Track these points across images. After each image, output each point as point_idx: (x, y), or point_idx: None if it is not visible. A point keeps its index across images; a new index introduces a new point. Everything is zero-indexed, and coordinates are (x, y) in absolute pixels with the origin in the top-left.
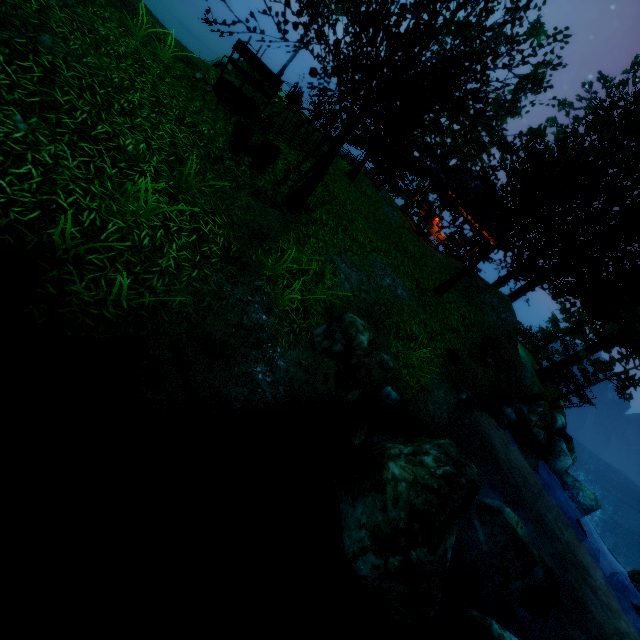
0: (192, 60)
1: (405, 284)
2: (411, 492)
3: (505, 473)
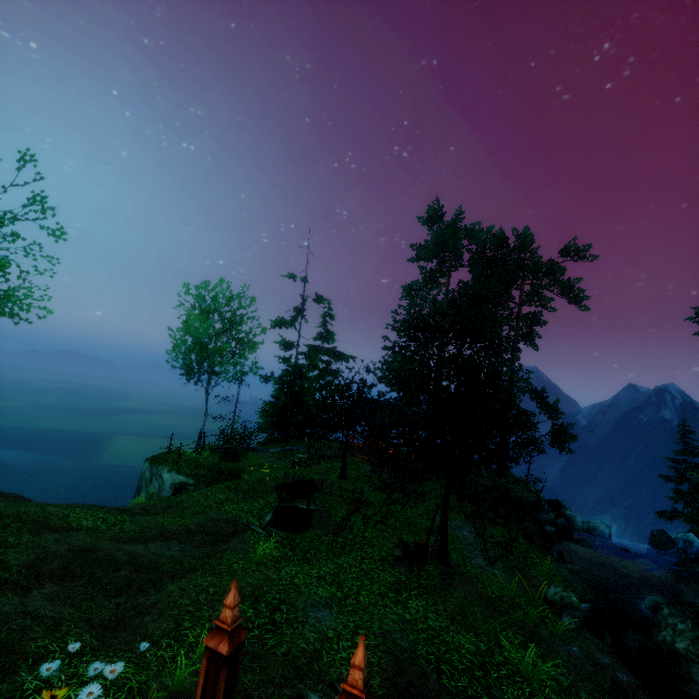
0: (220, 518)
1: (460, 520)
2: (697, 647)
3: (595, 568)
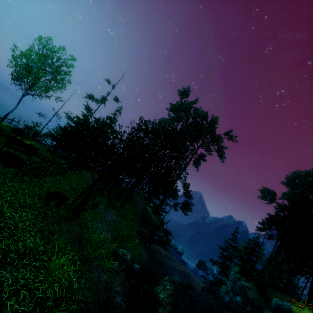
0: None
1: (113, 212)
2: (169, 299)
3: (164, 261)
